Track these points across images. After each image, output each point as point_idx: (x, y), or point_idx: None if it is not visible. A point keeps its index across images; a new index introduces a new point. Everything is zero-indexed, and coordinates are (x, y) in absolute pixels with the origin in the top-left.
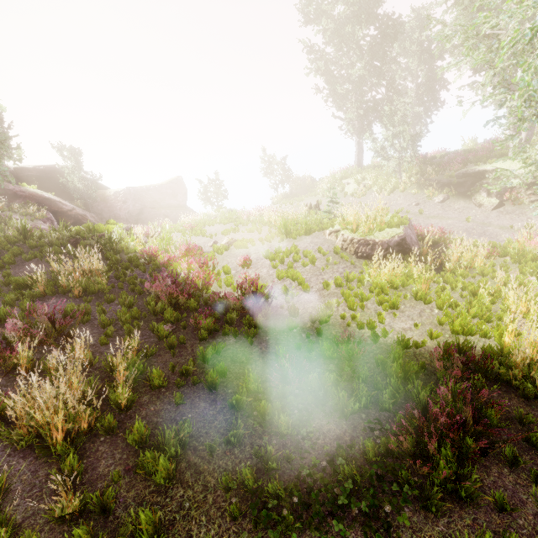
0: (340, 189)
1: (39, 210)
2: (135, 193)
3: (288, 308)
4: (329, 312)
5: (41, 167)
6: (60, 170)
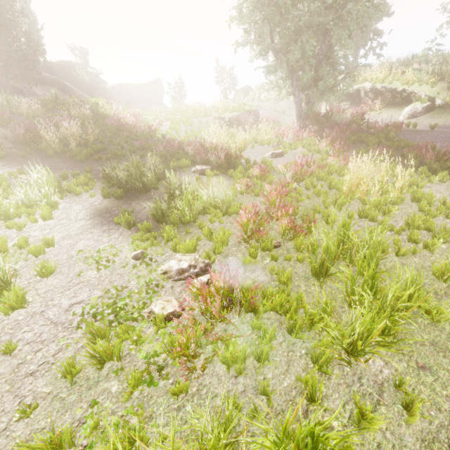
0: (257, 96)
1: (61, 93)
2: (125, 88)
3: (161, 135)
4: (174, 136)
5: (61, 62)
6: (74, 65)
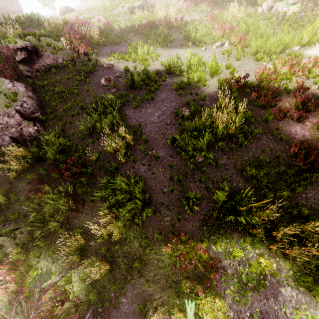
0: None
1: None
2: None
3: (118, 25)
4: (127, 24)
5: None
6: None
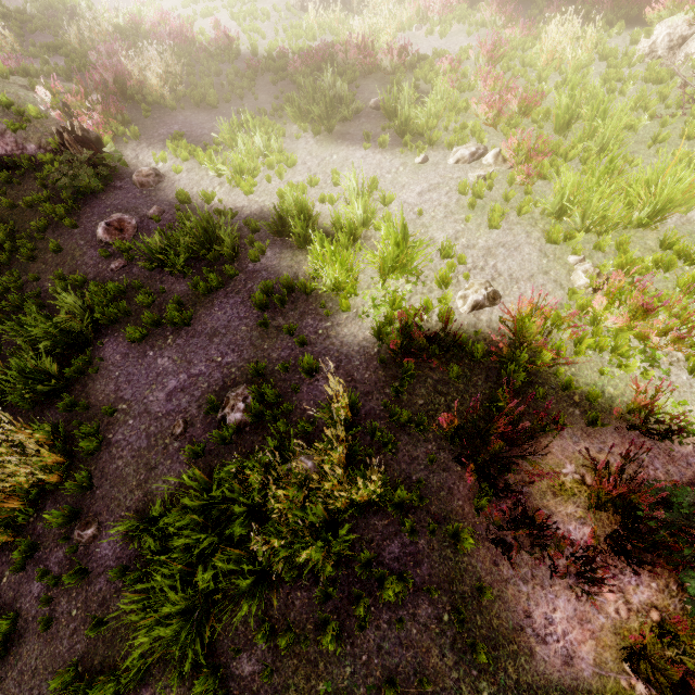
0: None
1: None
2: None
3: (251, 46)
4: (274, 43)
5: None
6: None
